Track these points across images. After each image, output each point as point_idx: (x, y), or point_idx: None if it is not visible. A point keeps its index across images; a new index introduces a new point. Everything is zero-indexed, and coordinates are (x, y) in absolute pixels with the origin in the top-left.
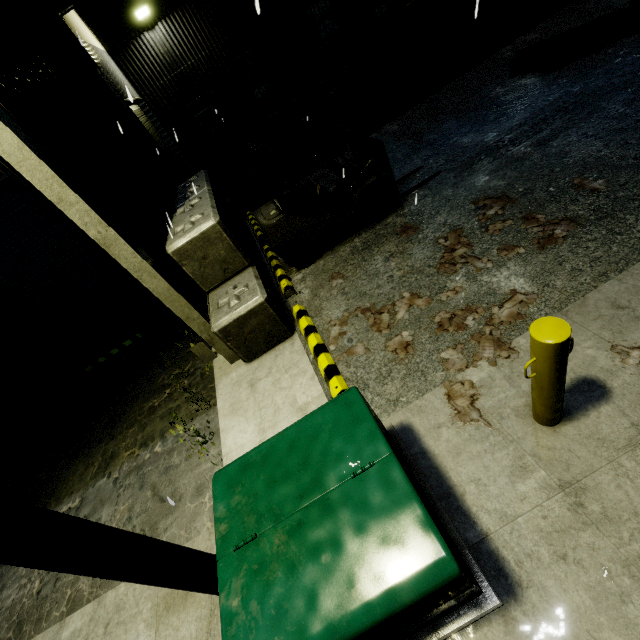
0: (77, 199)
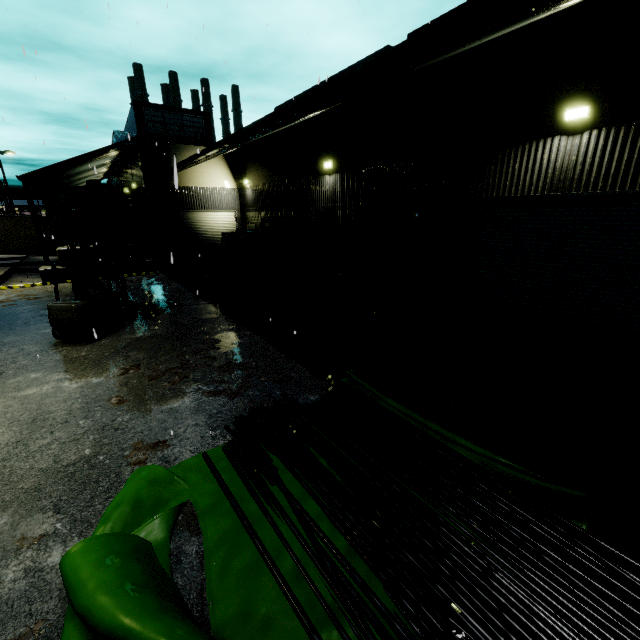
0: (35, 227)
